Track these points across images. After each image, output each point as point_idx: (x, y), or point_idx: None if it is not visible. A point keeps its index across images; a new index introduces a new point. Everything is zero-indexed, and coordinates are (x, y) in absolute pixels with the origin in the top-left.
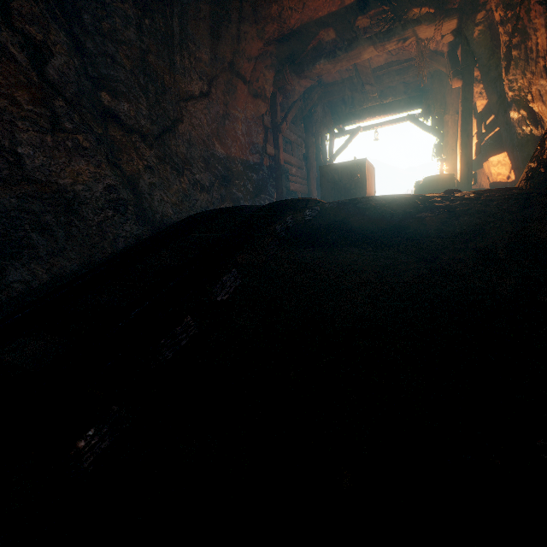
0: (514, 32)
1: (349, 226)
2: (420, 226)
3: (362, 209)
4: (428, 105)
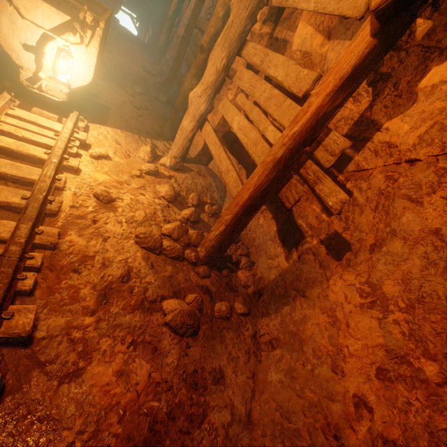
0: (157, 19)
1: (124, 30)
2: (134, 37)
3: (126, 30)
4: (139, 18)
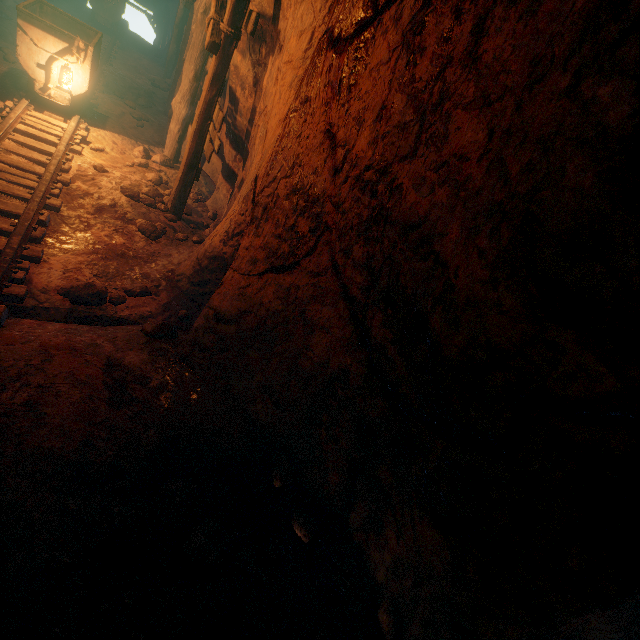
0: None
1: (134, 37)
2: (146, 45)
3: (137, 36)
4: (157, 17)
